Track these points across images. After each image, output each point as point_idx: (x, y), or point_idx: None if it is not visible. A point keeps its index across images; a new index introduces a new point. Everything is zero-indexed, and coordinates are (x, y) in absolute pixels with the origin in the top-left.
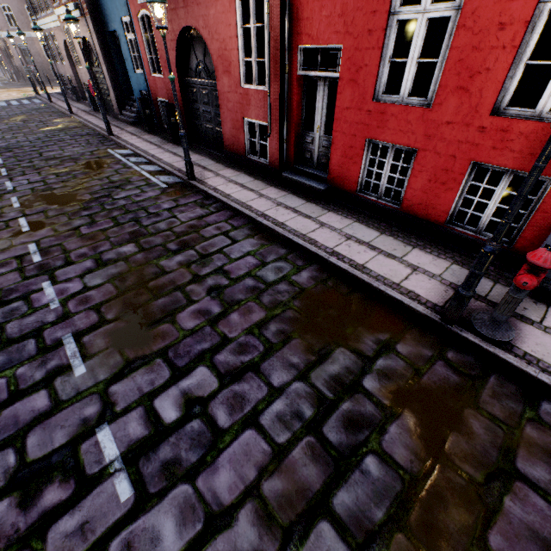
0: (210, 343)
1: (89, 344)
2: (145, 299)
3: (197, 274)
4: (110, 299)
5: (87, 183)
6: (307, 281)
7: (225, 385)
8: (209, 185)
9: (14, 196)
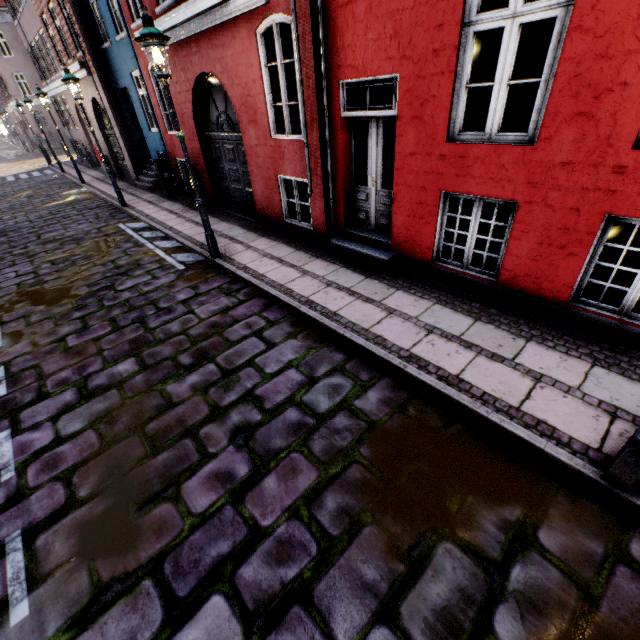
0: (231, 542)
1: (43, 552)
2: (139, 455)
3: (217, 404)
4: (89, 458)
5: (87, 271)
6: (377, 407)
7: (253, 639)
8: (238, 263)
9: None
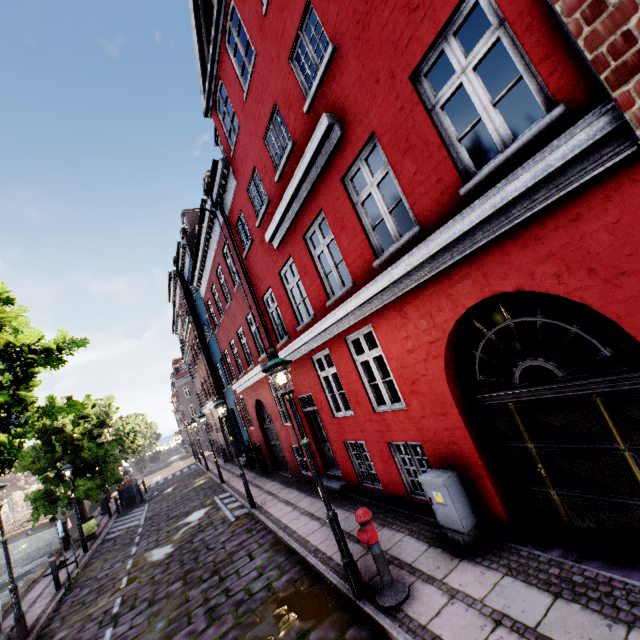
0: None
1: None
2: (162, 628)
3: (208, 597)
4: (140, 633)
5: (183, 533)
6: (282, 583)
7: None
8: (263, 509)
9: (131, 559)
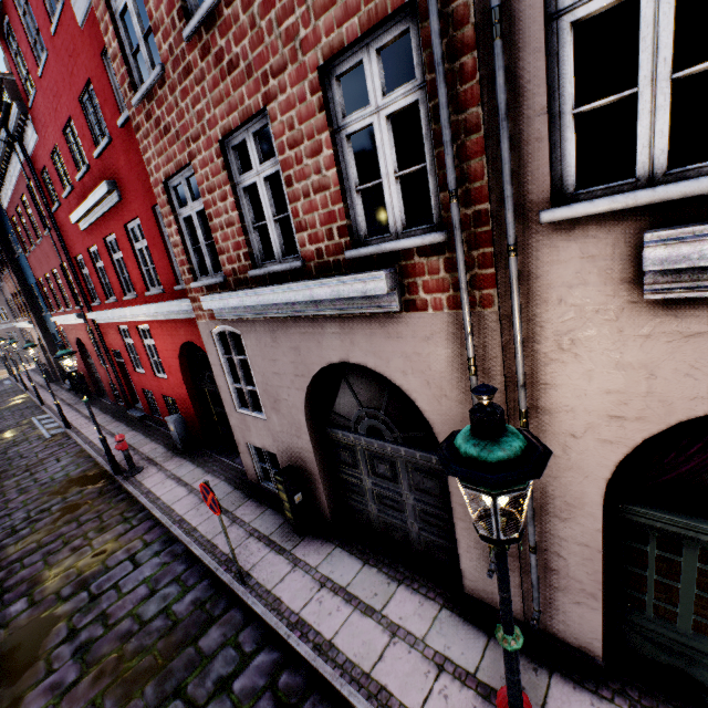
0: None
1: None
2: None
3: (20, 483)
4: None
5: None
6: (77, 473)
7: None
8: (77, 430)
9: None
